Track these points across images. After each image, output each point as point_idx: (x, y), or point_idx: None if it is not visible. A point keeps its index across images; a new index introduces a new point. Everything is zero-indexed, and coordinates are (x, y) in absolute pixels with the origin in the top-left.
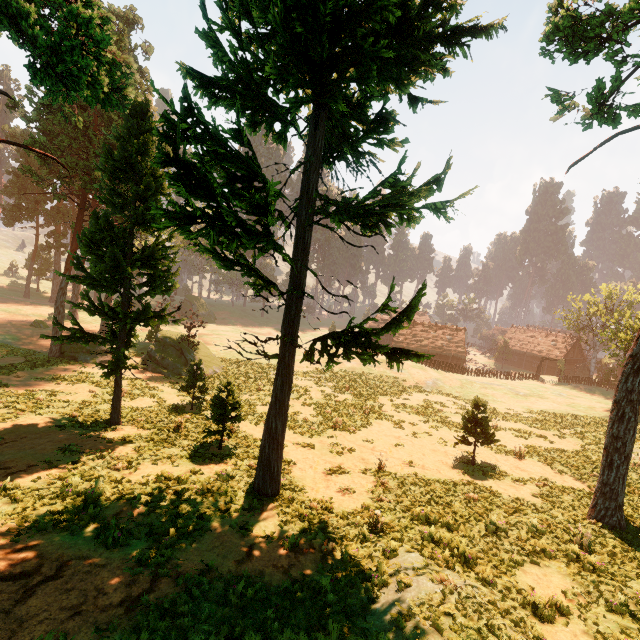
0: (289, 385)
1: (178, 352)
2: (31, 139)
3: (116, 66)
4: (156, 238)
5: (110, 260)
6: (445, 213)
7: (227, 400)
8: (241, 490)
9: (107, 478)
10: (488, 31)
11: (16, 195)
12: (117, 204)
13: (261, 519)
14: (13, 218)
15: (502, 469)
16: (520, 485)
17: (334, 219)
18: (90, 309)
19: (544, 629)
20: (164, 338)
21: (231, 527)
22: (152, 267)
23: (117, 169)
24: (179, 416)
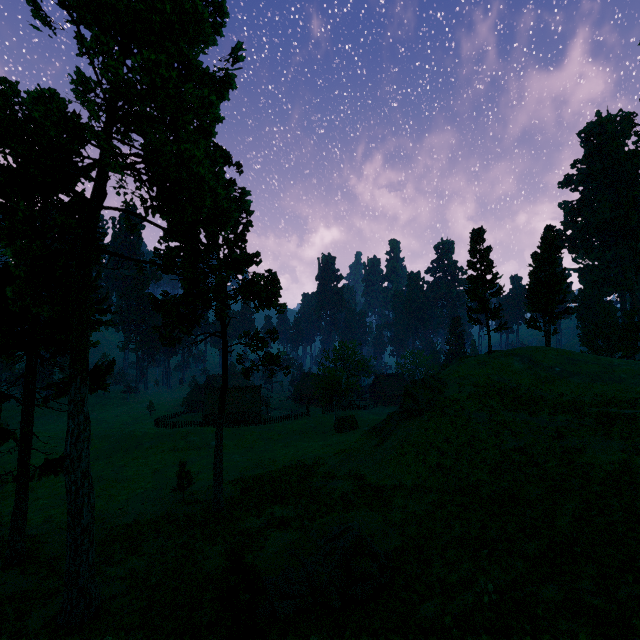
0: (25, 495)
1: None
2: None
3: None
4: None
5: None
6: (106, 390)
7: None
8: None
9: None
10: (105, 323)
11: None
12: None
13: (5, 577)
14: None
15: (201, 498)
16: (198, 505)
17: (43, 403)
18: None
19: (129, 562)
20: None
21: None
22: None
23: None
24: None
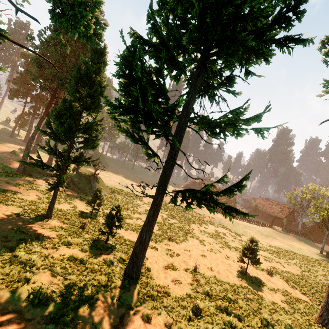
0: (157, 214)
1: (88, 181)
2: (35, 56)
3: (98, 22)
4: (94, 119)
5: (67, 126)
6: (262, 134)
7: (116, 215)
8: (117, 273)
9: (39, 253)
10: (304, 42)
11: (18, 84)
12: (77, 97)
13: (129, 295)
14: (14, 95)
15: (261, 280)
16: (273, 293)
17: (201, 126)
18: (49, 150)
19: None
20: (82, 172)
21: (111, 299)
22: (88, 134)
23: (81, 78)
24: (84, 218)
